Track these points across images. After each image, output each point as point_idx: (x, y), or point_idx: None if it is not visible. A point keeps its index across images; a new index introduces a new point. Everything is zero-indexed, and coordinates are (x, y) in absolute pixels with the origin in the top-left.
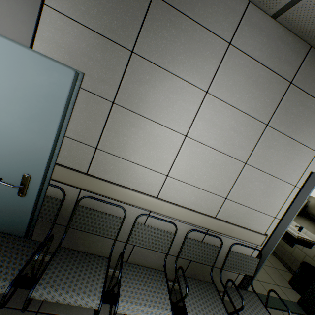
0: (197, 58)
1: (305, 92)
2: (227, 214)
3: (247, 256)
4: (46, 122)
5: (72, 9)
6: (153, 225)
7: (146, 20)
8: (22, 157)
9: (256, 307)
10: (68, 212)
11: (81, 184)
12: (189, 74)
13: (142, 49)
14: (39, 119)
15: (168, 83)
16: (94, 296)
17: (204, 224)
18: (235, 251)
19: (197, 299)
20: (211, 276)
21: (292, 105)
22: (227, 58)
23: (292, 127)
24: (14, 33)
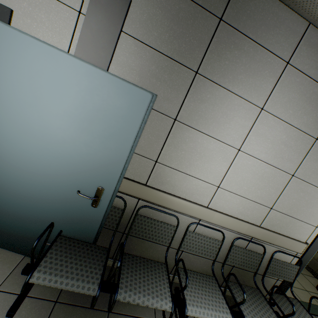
0: (256, 77)
1: None
2: (271, 223)
3: (288, 263)
4: (122, 140)
5: (146, 34)
6: (201, 232)
7: (212, 43)
8: (98, 171)
9: (301, 312)
10: (125, 220)
11: (141, 194)
12: (247, 92)
13: (206, 70)
14: (116, 138)
15: (227, 101)
16: (166, 299)
17: (249, 233)
18: (276, 259)
19: (249, 304)
20: (254, 282)
21: None
22: (284, 76)
23: None
24: (94, 58)
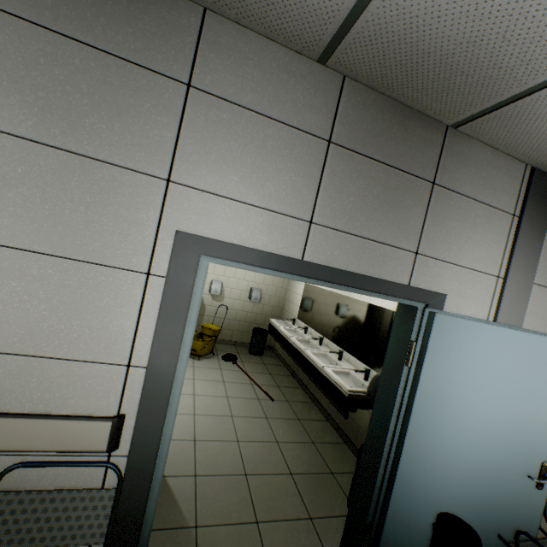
0: None
1: (53, 31)
2: None
3: (68, 492)
4: None
5: None
6: None
7: None
8: None
9: None
10: None
11: None
12: None
13: None
14: None
15: None
16: None
17: None
18: (16, 491)
19: None
20: None
21: (28, 65)
22: None
23: (56, 122)
24: None
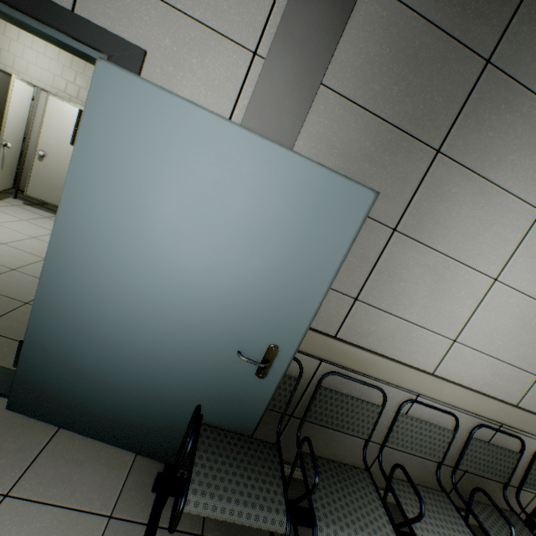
0: None
1: None
2: (535, 401)
3: None
4: (317, 268)
5: (360, 89)
6: (418, 415)
7: (469, 102)
8: (271, 319)
9: None
10: (296, 394)
11: (327, 354)
12: (519, 183)
13: (454, 146)
14: (307, 265)
15: (484, 198)
16: None
17: (499, 417)
18: None
19: None
20: (505, 499)
21: None
22: None
23: None
24: (273, 130)
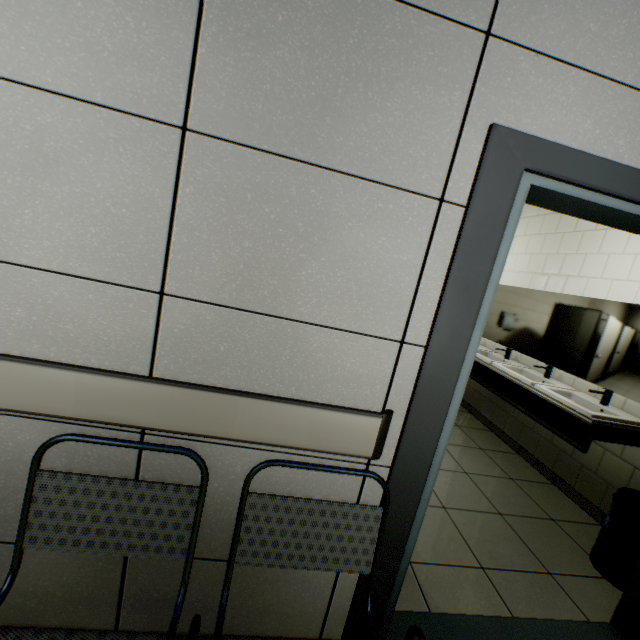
0: None
1: None
2: (197, 356)
3: (327, 504)
4: None
5: None
6: None
7: None
8: None
9: None
10: None
11: None
12: None
13: None
14: None
15: None
16: None
17: (97, 409)
18: (269, 495)
19: None
20: (176, 605)
21: None
22: None
23: None
24: None
